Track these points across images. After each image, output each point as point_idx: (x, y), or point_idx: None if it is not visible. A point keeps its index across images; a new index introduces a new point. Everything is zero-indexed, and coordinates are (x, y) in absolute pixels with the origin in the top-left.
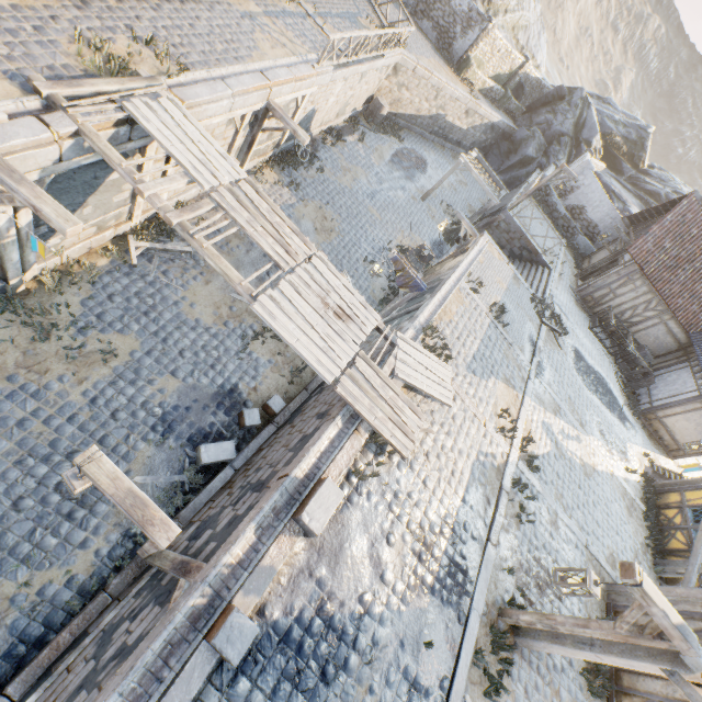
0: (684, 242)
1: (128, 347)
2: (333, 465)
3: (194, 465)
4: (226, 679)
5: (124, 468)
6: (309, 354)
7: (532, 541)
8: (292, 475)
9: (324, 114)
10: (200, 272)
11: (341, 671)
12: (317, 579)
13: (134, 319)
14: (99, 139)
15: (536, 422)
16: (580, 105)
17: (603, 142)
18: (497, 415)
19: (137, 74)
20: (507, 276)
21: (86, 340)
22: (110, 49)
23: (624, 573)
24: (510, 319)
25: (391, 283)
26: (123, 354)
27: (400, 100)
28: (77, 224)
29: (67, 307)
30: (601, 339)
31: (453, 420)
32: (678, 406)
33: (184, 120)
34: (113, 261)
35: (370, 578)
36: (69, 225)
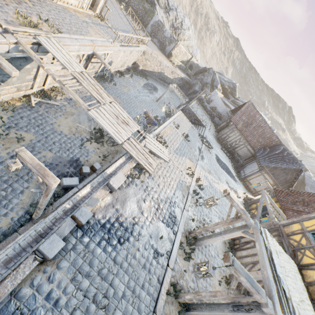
0: (249, 117)
1: (29, 138)
2: (122, 171)
3: (60, 186)
4: (79, 235)
5: (26, 185)
6: (111, 132)
7: (201, 212)
8: (105, 171)
9: (116, 64)
10: (63, 114)
11: (126, 241)
12: (116, 209)
13: (32, 127)
14: (26, 46)
15: (202, 175)
16: (212, 74)
17: (222, 87)
18: (186, 169)
19: (41, 29)
20: (189, 126)
21: (10, 132)
22: (30, 20)
23: (224, 192)
24: (190, 140)
25: (144, 129)
26: (27, 140)
27: (146, 65)
28: (17, 71)
29: (1, 119)
30: (225, 153)
31: (169, 167)
32: (253, 175)
33: (61, 47)
34: (23, 104)
35: (137, 212)
36: (14, 71)
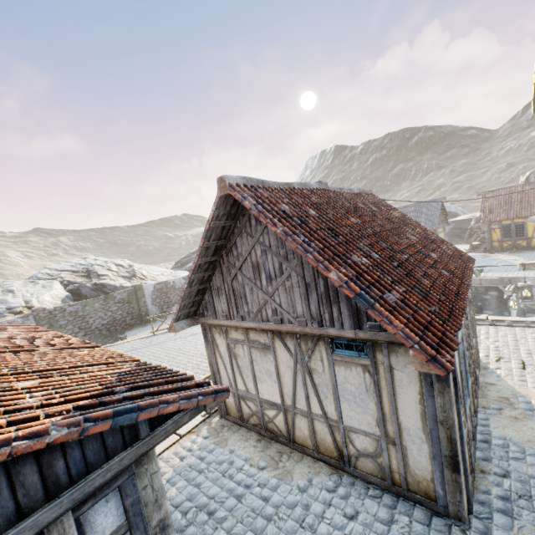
0: None
1: None
2: None
3: None
4: None
5: None
6: None
7: None
8: None
9: None
10: None
11: None
12: None
13: None
14: None
15: None
16: None
17: None
18: None
19: None
20: None
21: None
22: None
23: None
24: None
25: None
26: None
27: None
28: None
29: None
30: None
31: None
32: None
33: None
34: None
35: None
36: None
